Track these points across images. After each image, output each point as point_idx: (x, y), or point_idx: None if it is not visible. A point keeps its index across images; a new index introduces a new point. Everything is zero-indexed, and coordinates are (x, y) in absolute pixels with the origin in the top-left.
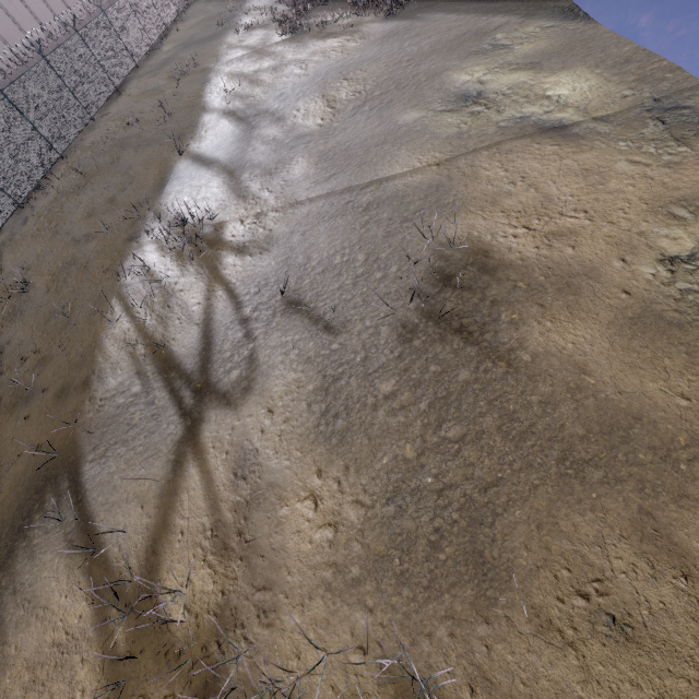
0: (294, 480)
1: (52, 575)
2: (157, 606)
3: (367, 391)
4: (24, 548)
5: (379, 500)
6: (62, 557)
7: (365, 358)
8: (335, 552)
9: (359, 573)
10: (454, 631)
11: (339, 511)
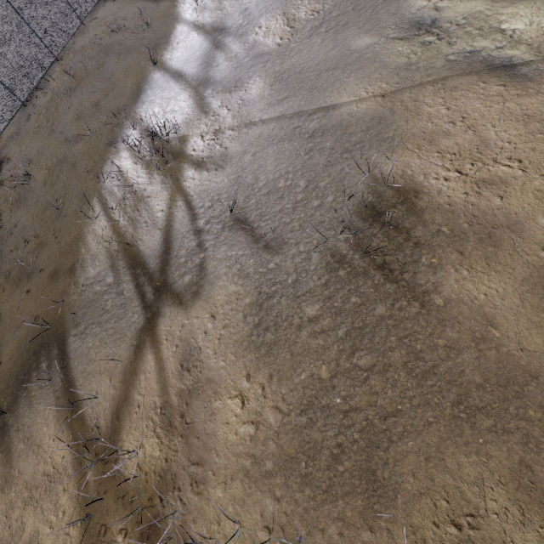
0: (227, 379)
1: (44, 422)
2: (115, 468)
3: (294, 312)
4: (25, 398)
5: (294, 410)
6: (51, 409)
7: (296, 281)
8: (255, 446)
9: (272, 468)
10: (343, 532)
11: (261, 413)
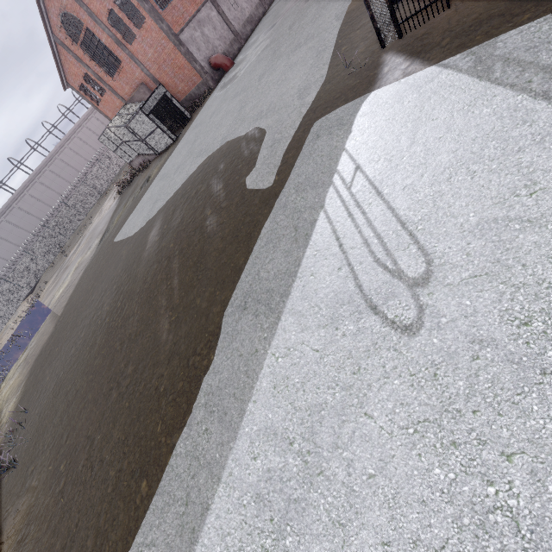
0: None
1: None
2: None
3: None
4: None
5: None
6: None
7: None
8: None
9: None
10: None
11: None
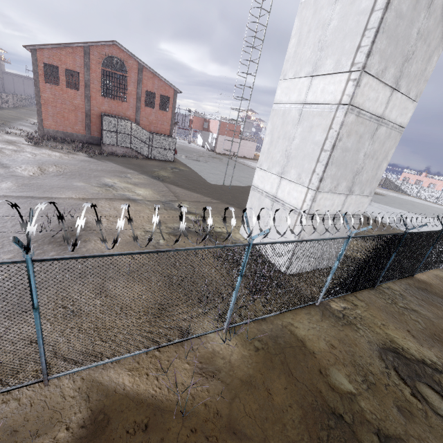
0: None
1: None
2: None
3: None
4: None
5: None
6: None
7: (1, 248)
8: None
9: None
10: None
11: None
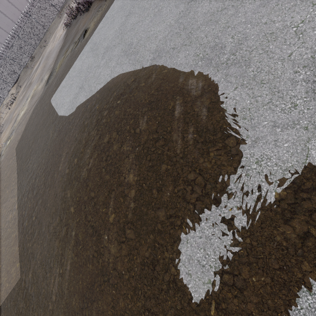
0: None
1: None
2: None
3: None
4: None
5: None
6: None
7: None
8: None
9: None
10: None
11: None
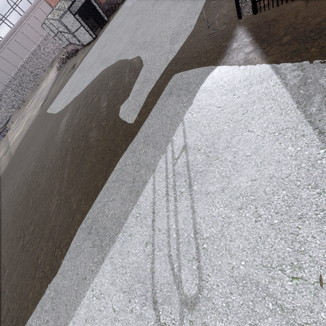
0: None
1: None
2: None
3: None
4: None
5: None
6: None
7: None
8: None
9: None
10: None
11: None
